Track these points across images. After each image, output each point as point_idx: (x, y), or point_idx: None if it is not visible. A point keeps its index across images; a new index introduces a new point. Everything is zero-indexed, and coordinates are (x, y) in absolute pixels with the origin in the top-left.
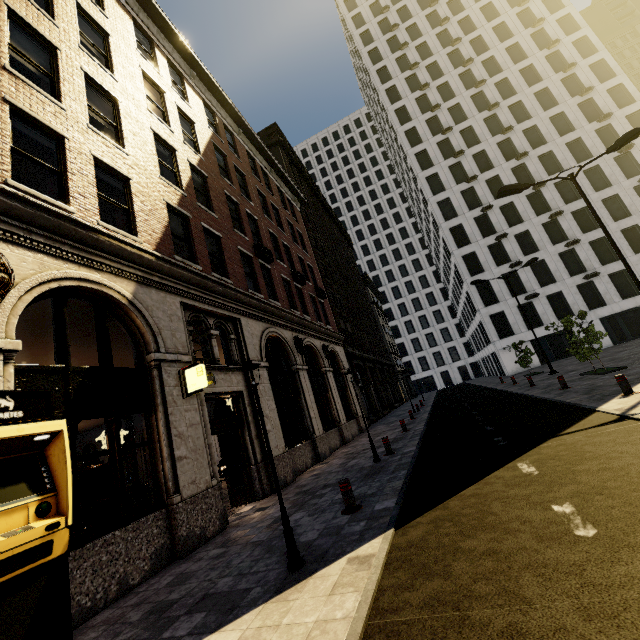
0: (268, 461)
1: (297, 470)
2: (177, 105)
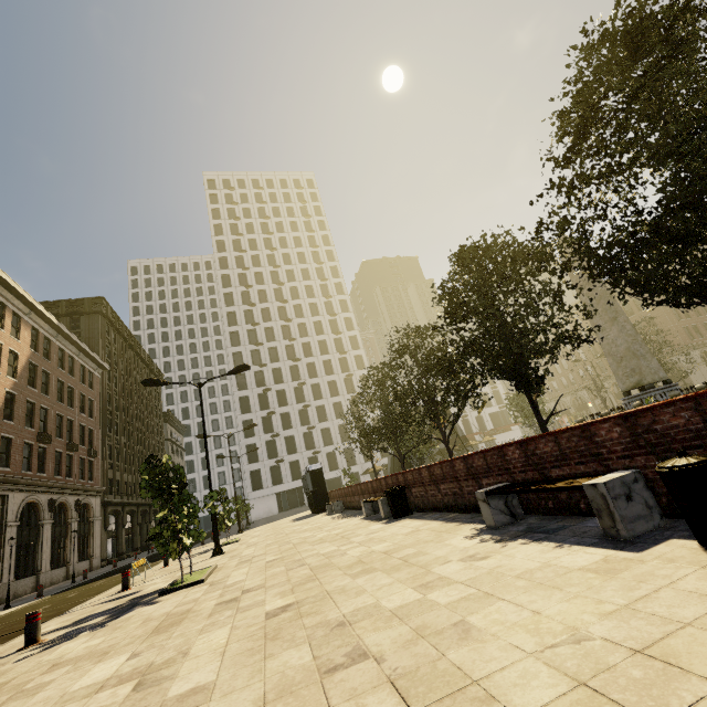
0: None
1: (17, 595)
2: (10, 348)
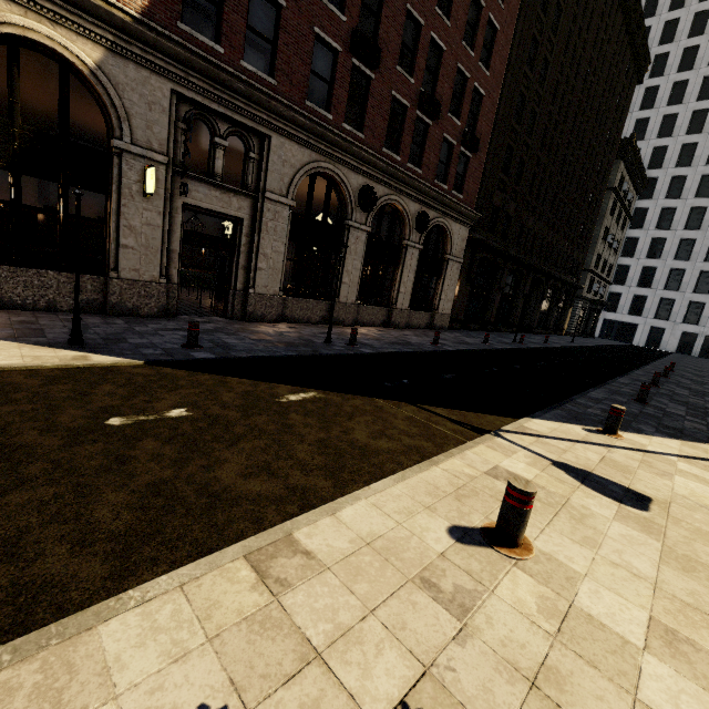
0: (248, 293)
1: (291, 318)
2: None
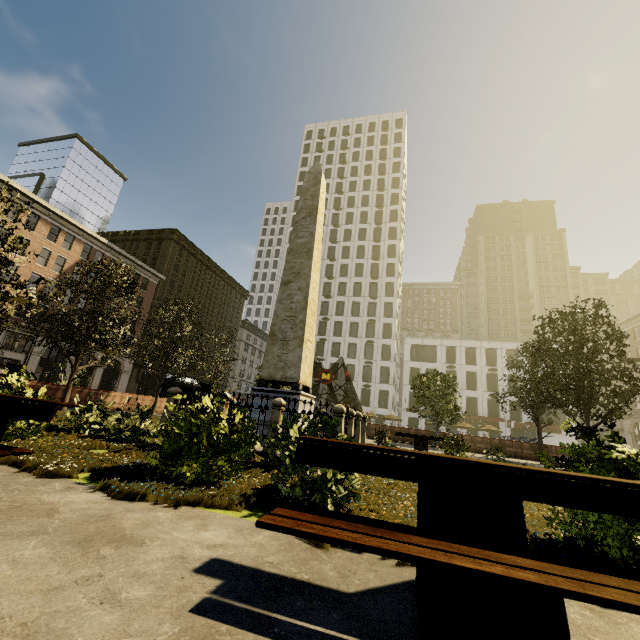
0: None
1: None
2: (59, 254)
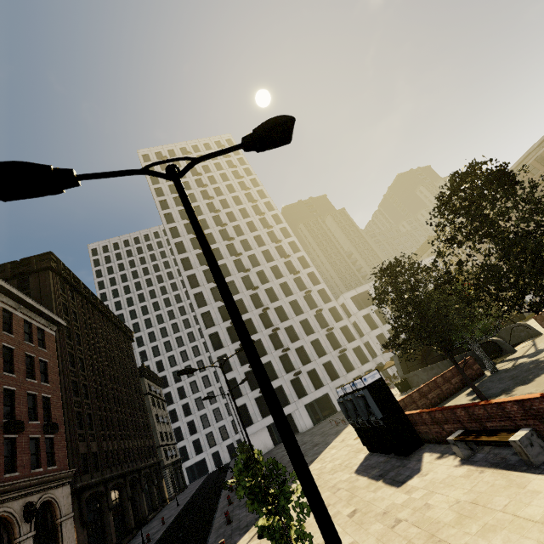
0: None
1: None
2: None
